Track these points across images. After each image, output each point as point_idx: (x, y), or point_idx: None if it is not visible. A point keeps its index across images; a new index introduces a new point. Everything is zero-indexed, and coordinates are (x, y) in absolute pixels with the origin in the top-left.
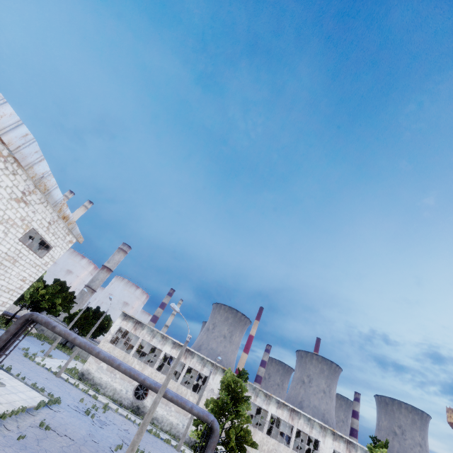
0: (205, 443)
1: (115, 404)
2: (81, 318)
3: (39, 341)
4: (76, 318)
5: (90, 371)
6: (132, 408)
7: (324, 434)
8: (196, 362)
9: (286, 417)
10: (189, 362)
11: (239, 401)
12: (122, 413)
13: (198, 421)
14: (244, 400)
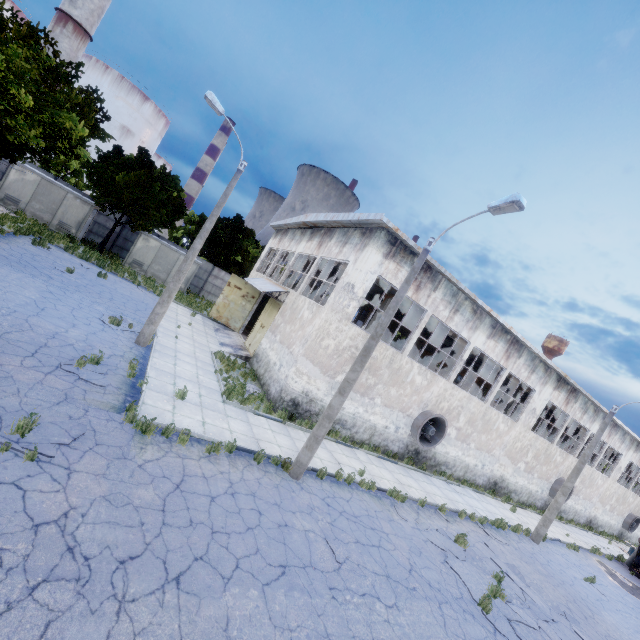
0: None
1: (384, 459)
2: (129, 184)
3: (44, 251)
4: (211, 223)
5: (313, 395)
6: (405, 455)
7: (629, 448)
8: (523, 364)
9: (604, 435)
10: (511, 366)
11: None
12: (424, 489)
13: None
14: None
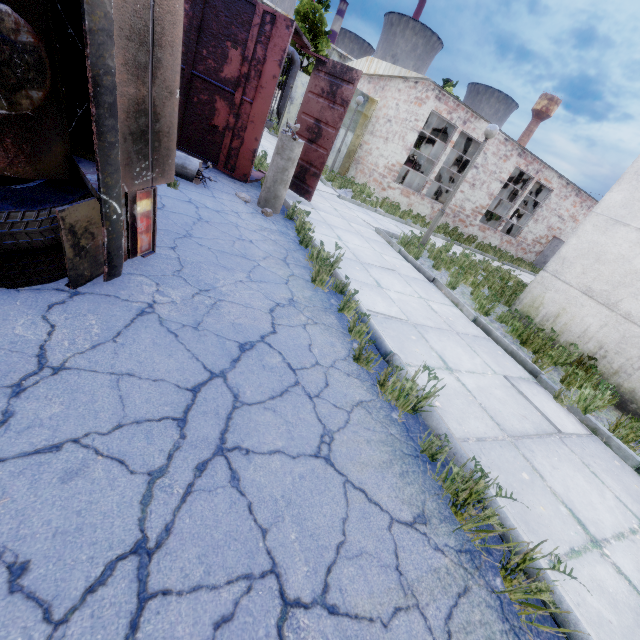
0: (286, 77)
1: None
2: None
3: None
4: None
5: None
6: None
7: None
8: None
9: None
10: None
11: (318, 36)
12: None
13: None
14: (324, 35)
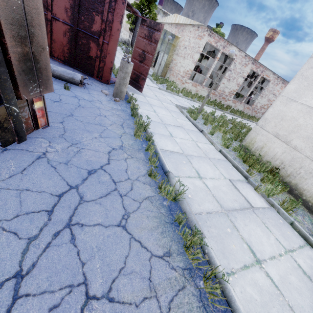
0: (135, 26)
1: None
2: None
3: None
4: None
5: None
6: None
7: None
8: None
9: None
10: None
11: (151, 3)
12: None
13: (129, 14)
14: (153, 2)
